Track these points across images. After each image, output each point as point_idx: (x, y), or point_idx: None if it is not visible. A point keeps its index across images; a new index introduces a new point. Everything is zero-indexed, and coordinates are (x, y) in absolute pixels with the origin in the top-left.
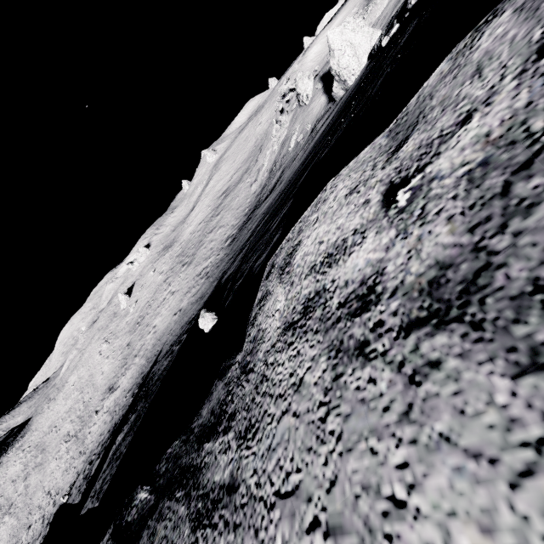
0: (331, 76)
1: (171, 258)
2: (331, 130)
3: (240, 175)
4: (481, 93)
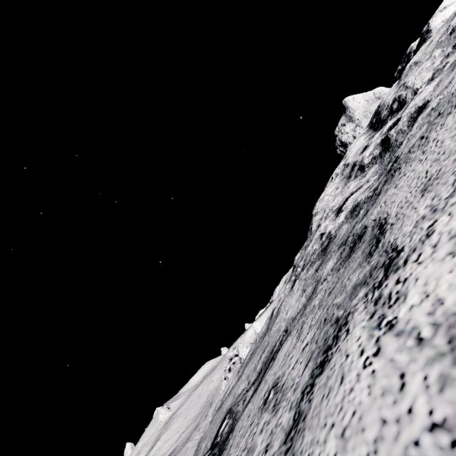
0: None
1: None
2: None
3: (190, 432)
4: (252, 347)
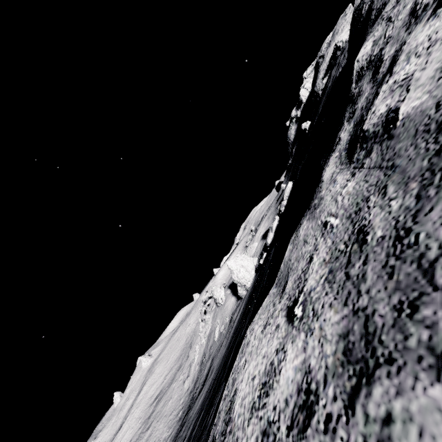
0: (235, 284)
1: None
2: (243, 316)
3: (173, 374)
4: (311, 247)
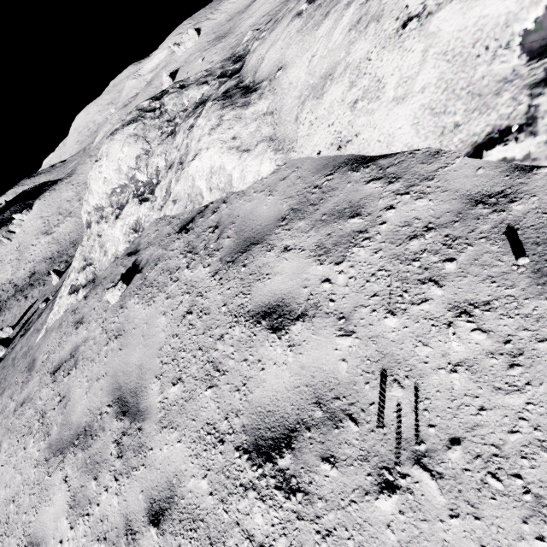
0: None
1: (224, 49)
2: None
3: None
4: None
